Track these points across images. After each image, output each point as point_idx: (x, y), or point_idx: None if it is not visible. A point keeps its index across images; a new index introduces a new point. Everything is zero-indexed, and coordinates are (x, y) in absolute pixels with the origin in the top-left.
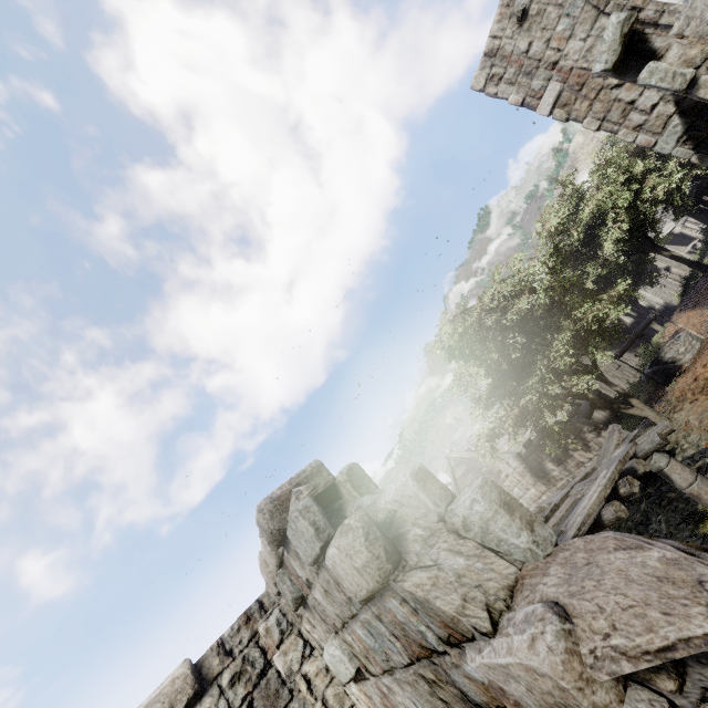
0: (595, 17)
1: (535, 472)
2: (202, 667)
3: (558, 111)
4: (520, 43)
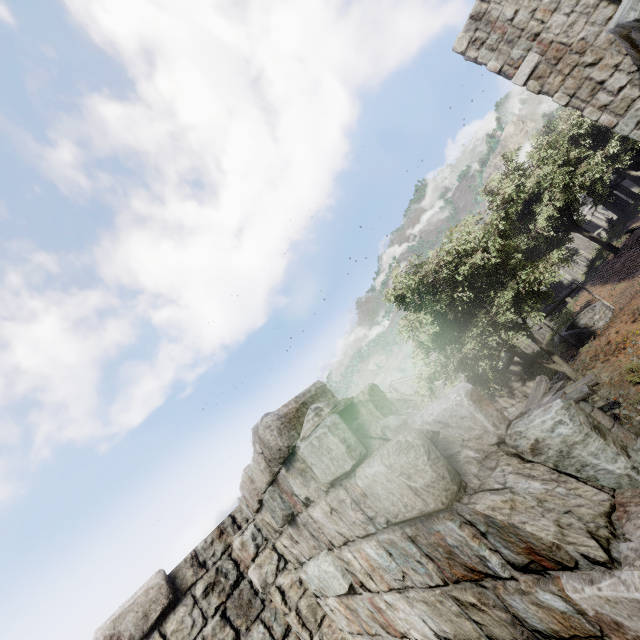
0: None
1: None
2: (176, 578)
3: (532, 82)
4: (507, 10)
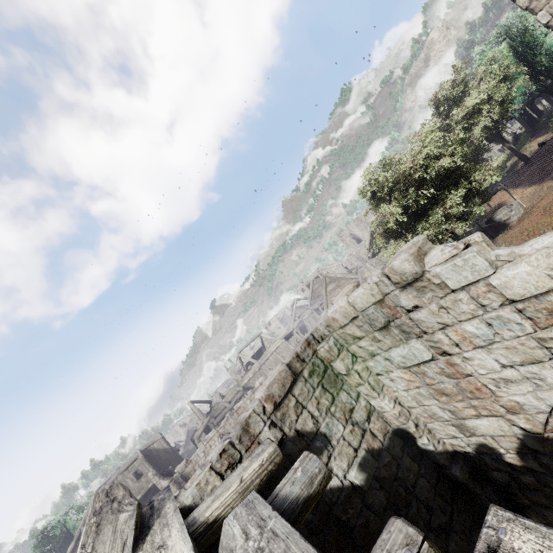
0: None
1: None
2: (291, 367)
3: None
4: None
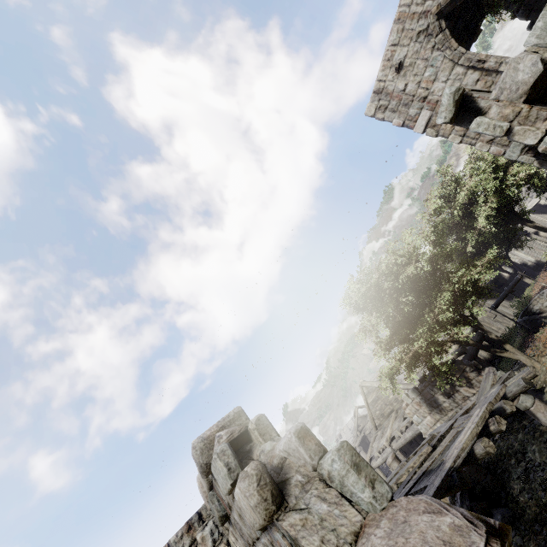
0: (452, 66)
1: (430, 403)
2: None
3: (429, 130)
4: (399, 84)
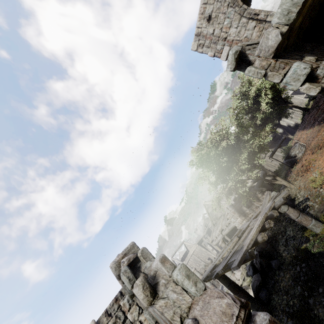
0: (240, 18)
1: (239, 211)
2: (100, 322)
3: None
4: (209, 30)
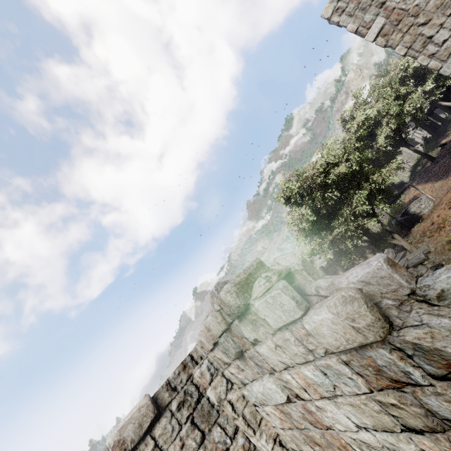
0: None
1: None
2: (157, 399)
3: (380, 39)
4: None
